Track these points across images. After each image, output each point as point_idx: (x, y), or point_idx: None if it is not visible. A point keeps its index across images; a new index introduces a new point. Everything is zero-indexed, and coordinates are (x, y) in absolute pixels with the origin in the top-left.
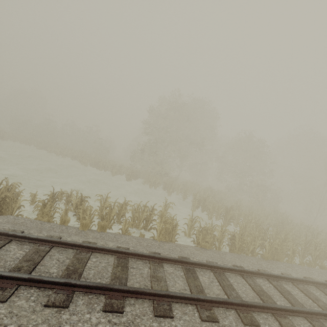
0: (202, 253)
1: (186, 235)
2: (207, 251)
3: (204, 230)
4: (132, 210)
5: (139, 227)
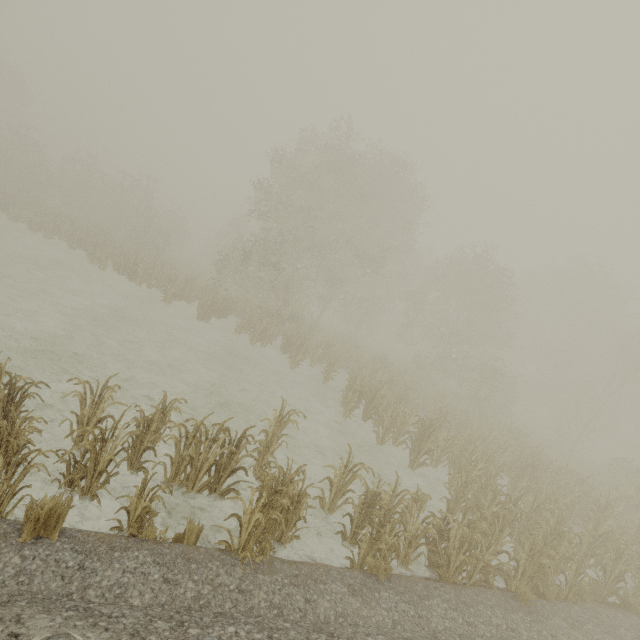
0: (367, 606)
1: (323, 507)
2: (382, 593)
3: (372, 498)
4: (176, 437)
5: (195, 484)
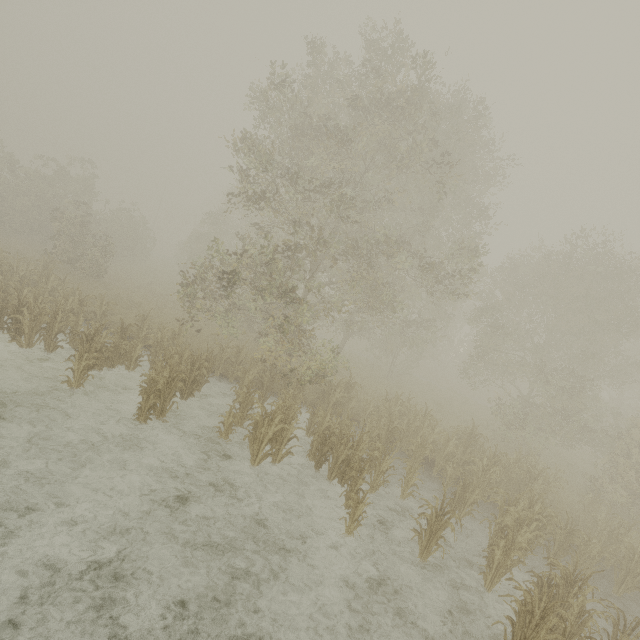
0: None
1: None
2: None
3: None
4: None
5: None
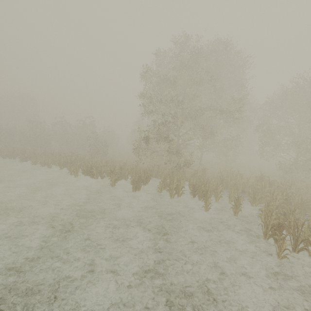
0: None
1: None
2: None
3: None
4: None
5: None
